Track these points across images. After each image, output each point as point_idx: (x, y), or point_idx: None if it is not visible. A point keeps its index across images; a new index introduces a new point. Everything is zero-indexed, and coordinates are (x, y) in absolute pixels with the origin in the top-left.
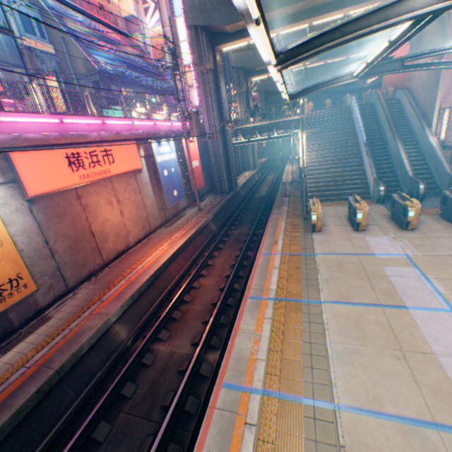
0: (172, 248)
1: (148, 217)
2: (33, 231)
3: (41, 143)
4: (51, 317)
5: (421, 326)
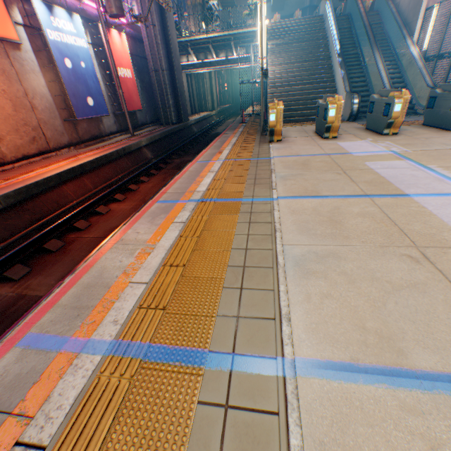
0: (72, 164)
1: (42, 126)
2: None
3: None
4: None
5: (440, 214)
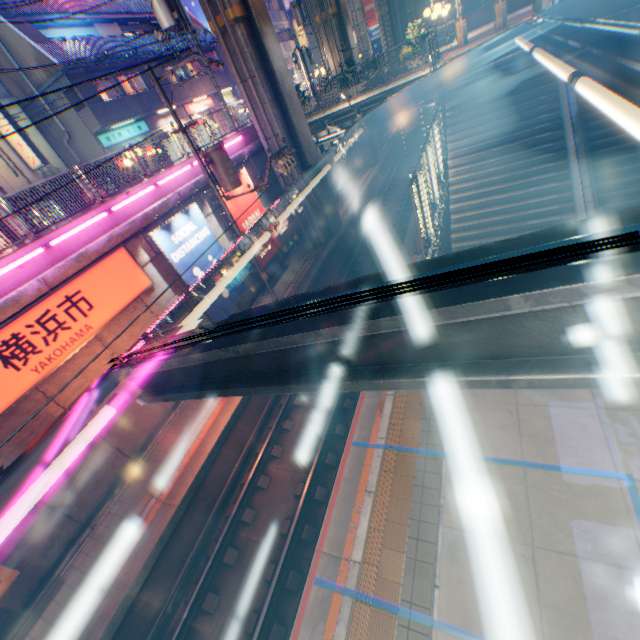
0: (225, 412)
1: None
2: None
3: None
4: (64, 581)
5: None
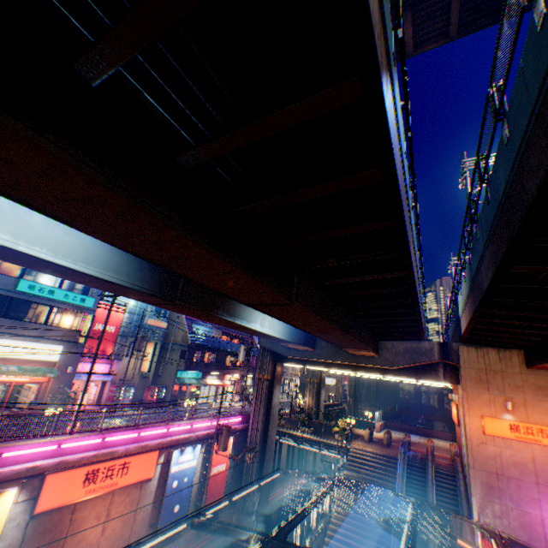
0: None
1: (132, 534)
2: (15, 546)
3: (75, 463)
4: None
5: None
